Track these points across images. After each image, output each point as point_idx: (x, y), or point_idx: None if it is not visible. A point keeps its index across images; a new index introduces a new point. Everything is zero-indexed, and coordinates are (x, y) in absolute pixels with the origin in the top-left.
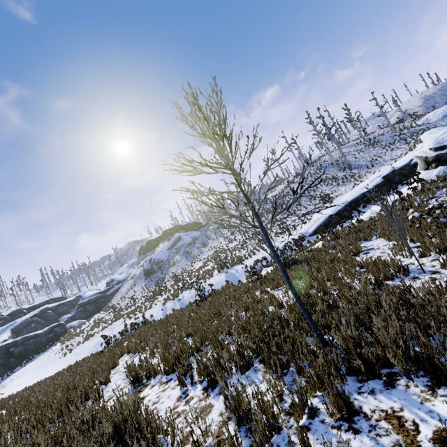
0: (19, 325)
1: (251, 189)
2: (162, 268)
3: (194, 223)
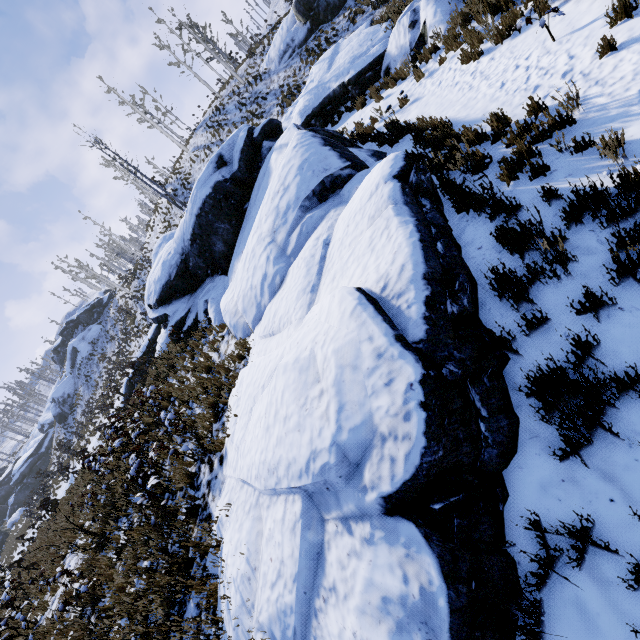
0: None
1: None
2: (73, 407)
3: (88, 310)
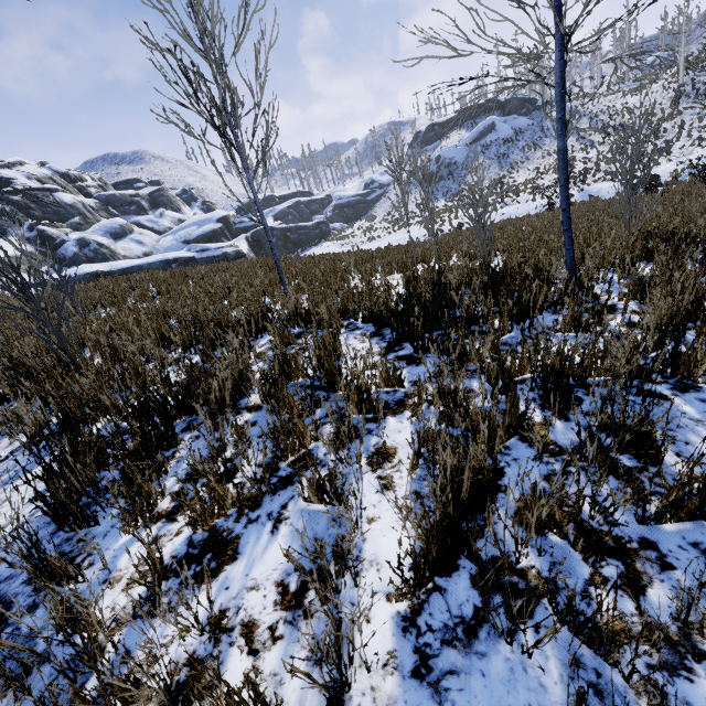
0: (279, 213)
1: None
2: (454, 175)
3: (523, 100)
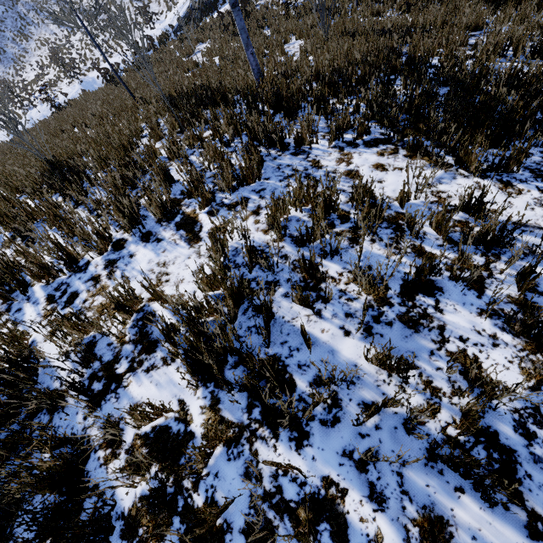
0: None
1: (68, 3)
2: None
3: None
